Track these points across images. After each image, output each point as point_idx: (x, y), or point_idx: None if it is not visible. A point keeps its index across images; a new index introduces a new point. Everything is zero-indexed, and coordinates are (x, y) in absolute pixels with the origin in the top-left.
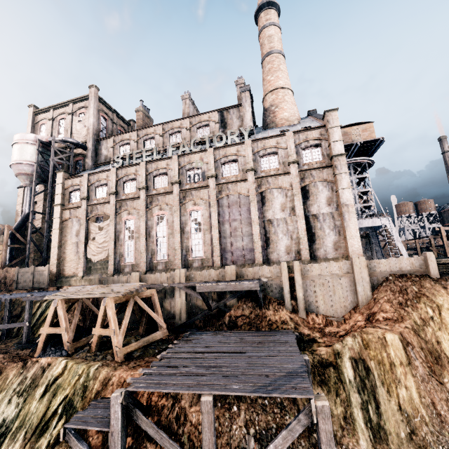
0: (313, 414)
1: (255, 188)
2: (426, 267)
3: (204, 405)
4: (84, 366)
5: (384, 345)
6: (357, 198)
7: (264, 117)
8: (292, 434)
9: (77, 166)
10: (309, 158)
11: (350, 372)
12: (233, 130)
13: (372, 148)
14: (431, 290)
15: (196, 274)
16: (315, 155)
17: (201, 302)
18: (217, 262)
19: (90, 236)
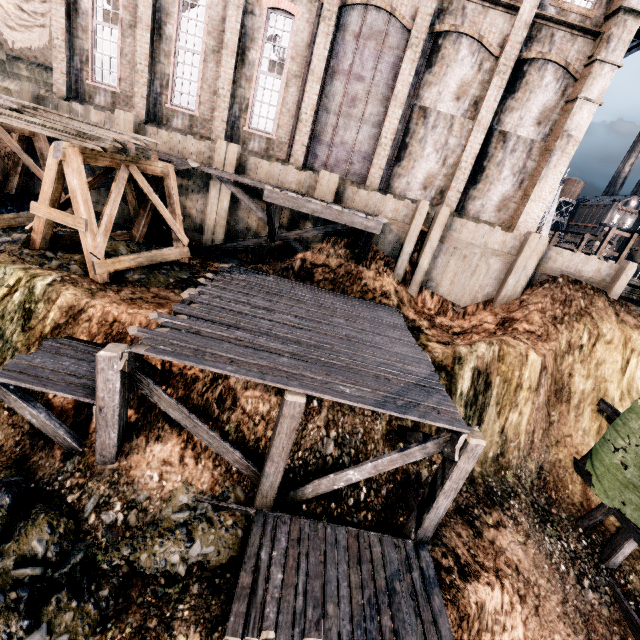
0: (456, 451)
1: (432, 15)
2: (611, 281)
3: (289, 408)
4: (19, 273)
5: (521, 364)
6: None
7: None
8: (405, 459)
9: None
10: None
11: (466, 384)
12: None
13: (633, 42)
14: (601, 312)
15: (260, 166)
16: None
17: (257, 220)
18: (297, 157)
19: None
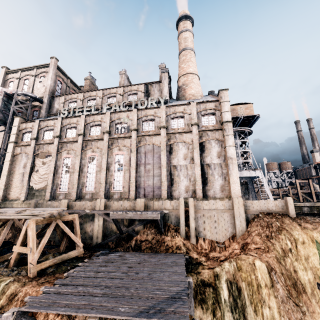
0: None
1: (166, 141)
2: (286, 208)
3: None
4: None
5: (253, 270)
6: (240, 155)
7: (177, 92)
8: None
9: (34, 115)
10: (206, 122)
11: (225, 293)
12: (153, 98)
13: (252, 121)
14: (289, 226)
15: (113, 204)
16: (211, 120)
17: (115, 226)
18: (132, 195)
19: (35, 168)
